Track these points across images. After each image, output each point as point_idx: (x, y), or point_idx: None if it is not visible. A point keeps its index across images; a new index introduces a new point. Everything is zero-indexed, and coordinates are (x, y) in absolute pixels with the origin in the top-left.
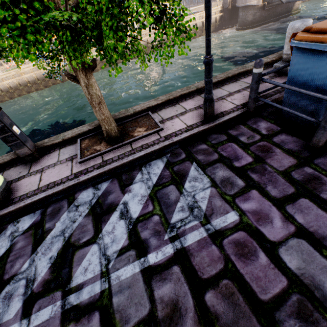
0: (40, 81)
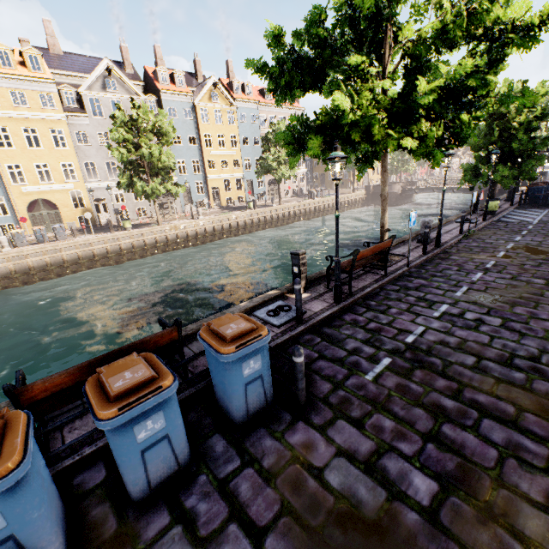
0: (248, 226)
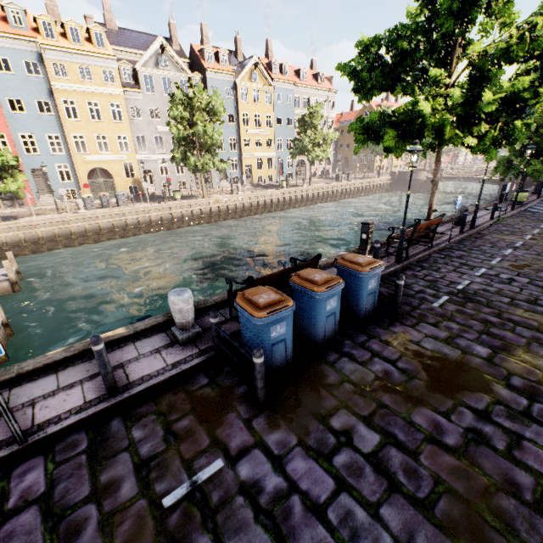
0: (281, 204)
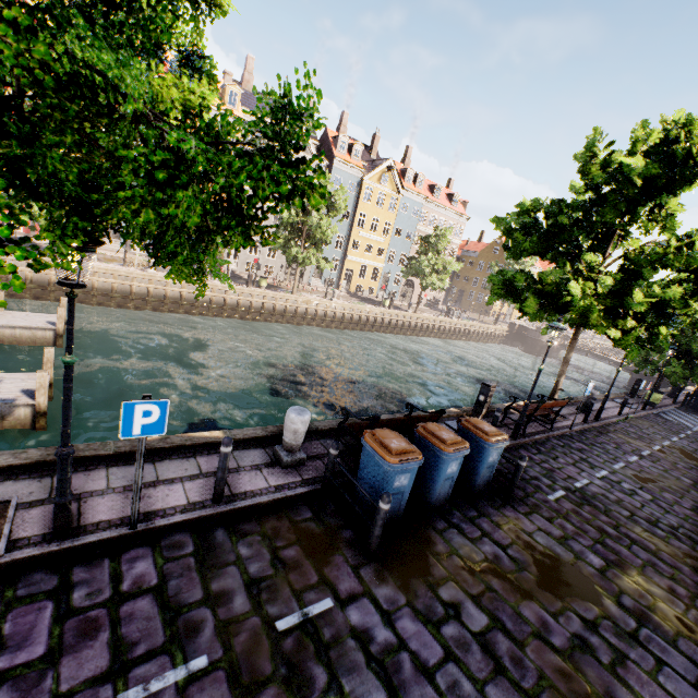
0: (378, 325)
